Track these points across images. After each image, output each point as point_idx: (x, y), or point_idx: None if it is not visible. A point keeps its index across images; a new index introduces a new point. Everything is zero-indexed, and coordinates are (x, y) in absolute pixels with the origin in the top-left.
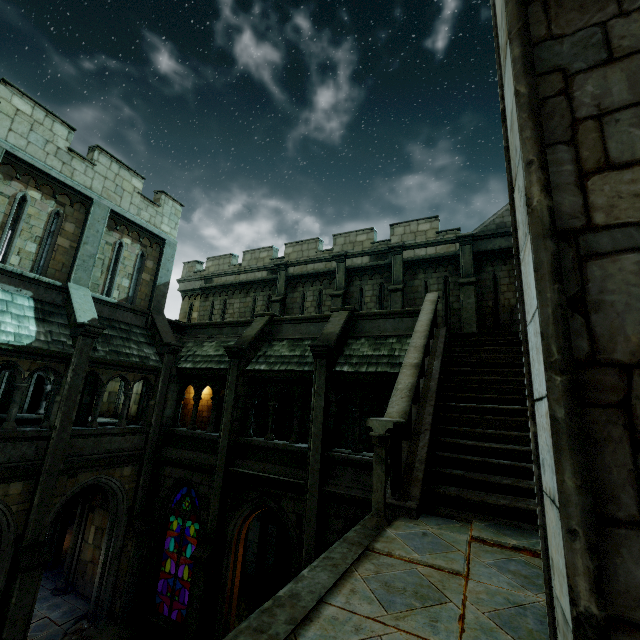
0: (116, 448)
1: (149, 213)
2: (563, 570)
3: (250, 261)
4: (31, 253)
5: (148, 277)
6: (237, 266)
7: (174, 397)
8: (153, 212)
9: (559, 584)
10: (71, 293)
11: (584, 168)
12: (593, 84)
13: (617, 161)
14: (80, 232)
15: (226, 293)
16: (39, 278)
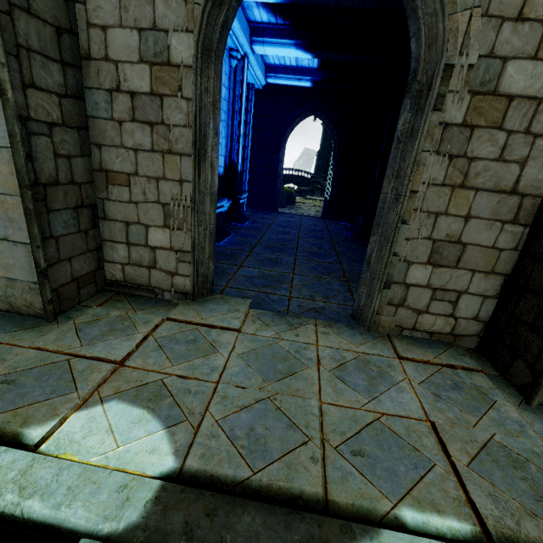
0: None
1: None
2: (16, 263)
3: None
4: None
5: None
6: None
7: None
8: None
9: (6, 270)
10: None
11: (25, 81)
12: (24, 23)
13: (37, 84)
14: None
15: None
16: None
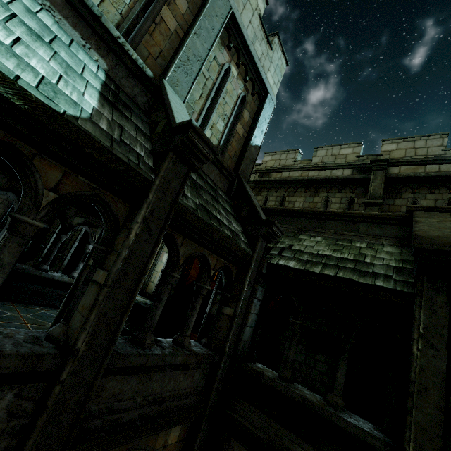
0: (168, 391)
1: (261, 49)
2: None
3: (324, 157)
4: (122, 1)
5: (241, 131)
6: (305, 162)
7: (256, 309)
8: (264, 51)
9: None
10: (165, 88)
11: None
12: None
13: None
14: (191, 20)
15: (285, 189)
16: (123, 44)
